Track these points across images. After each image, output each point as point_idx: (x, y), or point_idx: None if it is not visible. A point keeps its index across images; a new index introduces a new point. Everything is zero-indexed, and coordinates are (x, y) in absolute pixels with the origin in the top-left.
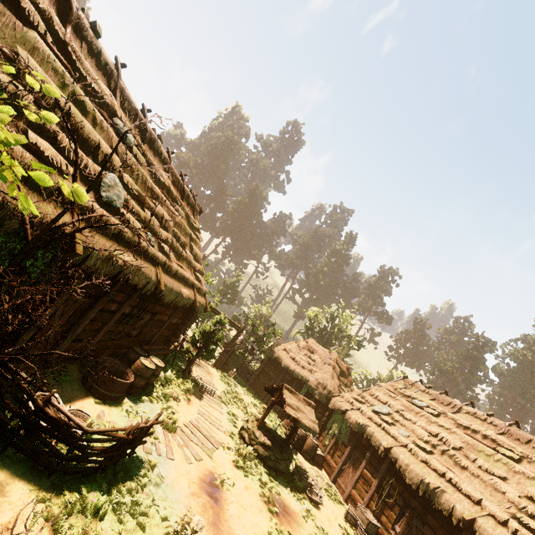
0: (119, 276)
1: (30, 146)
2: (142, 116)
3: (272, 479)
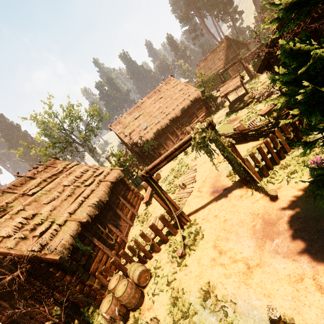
0: (160, 130)
1: (133, 139)
2: (135, 106)
3: (236, 114)
